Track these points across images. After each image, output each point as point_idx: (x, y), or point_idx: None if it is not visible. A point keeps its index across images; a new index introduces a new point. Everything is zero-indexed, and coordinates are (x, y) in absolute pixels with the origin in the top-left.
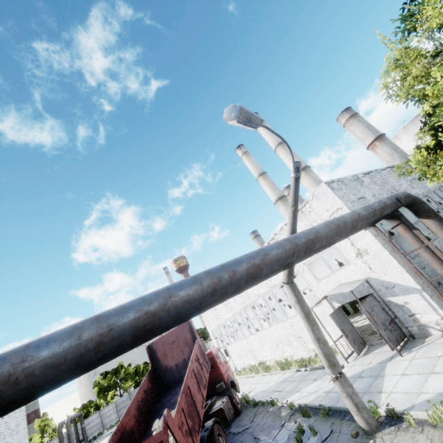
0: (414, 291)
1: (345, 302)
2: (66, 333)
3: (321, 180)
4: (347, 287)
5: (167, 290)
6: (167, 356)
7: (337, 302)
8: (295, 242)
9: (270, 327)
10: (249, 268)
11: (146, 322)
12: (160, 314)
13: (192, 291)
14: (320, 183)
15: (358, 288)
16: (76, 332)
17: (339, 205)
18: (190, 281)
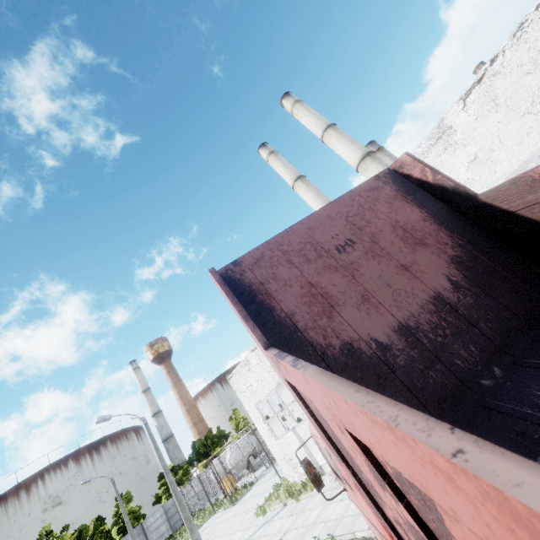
0: None
1: None
2: None
3: None
4: None
5: None
6: (337, 302)
7: None
8: None
9: None
10: None
11: None
12: None
13: None
14: None
15: None
16: None
17: None
18: None
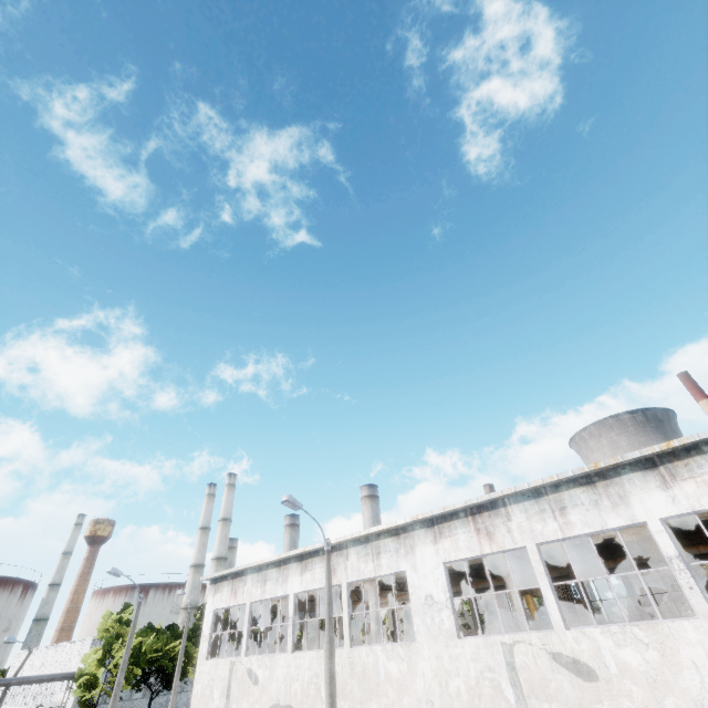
0: None
1: None
2: None
3: None
4: (51, 705)
5: None
6: None
7: None
8: None
9: (31, 707)
10: None
11: None
12: None
13: None
14: None
15: None
16: None
17: None
18: None
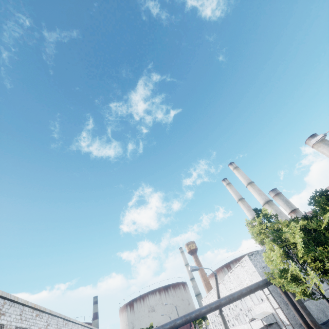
0: (290, 327)
1: (268, 322)
2: (157, 328)
3: (281, 211)
4: (261, 316)
5: (175, 320)
6: None
7: (265, 321)
8: (211, 306)
9: (239, 326)
10: (195, 315)
11: (171, 328)
12: (173, 327)
13: (180, 322)
14: (279, 213)
15: (271, 316)
16: (159, 328)
17: (254, 269)
18: (180, 318)
